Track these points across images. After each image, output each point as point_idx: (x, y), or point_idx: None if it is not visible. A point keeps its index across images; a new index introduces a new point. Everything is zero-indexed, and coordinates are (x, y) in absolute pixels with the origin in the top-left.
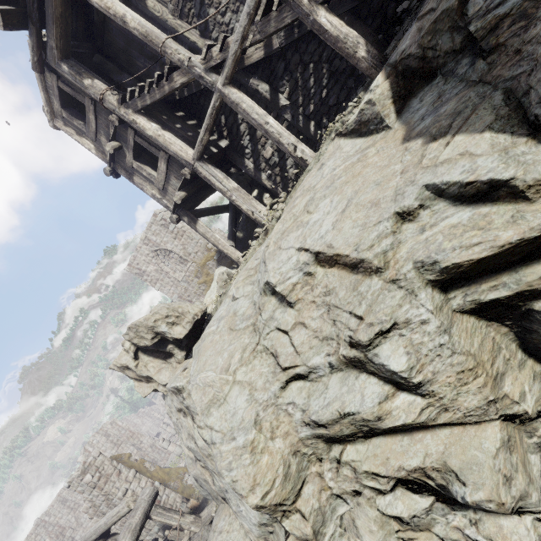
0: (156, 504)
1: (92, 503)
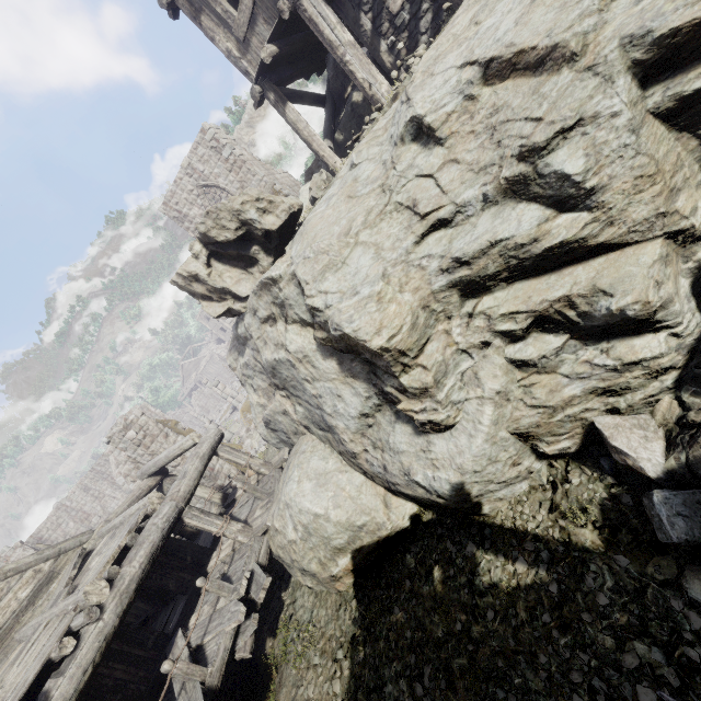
0: (210, 471)
1: (135, 465)
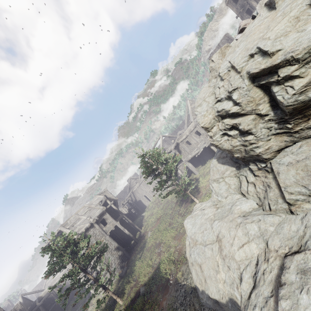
0: None
1: None
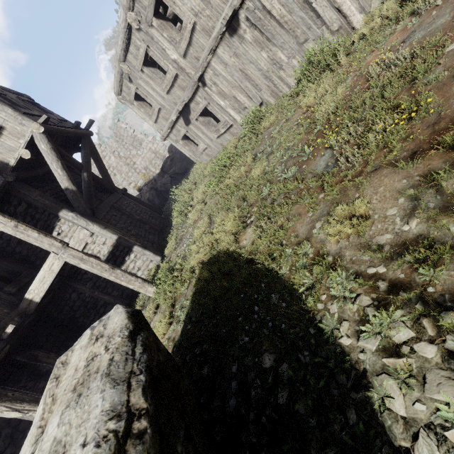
0: None
1: None
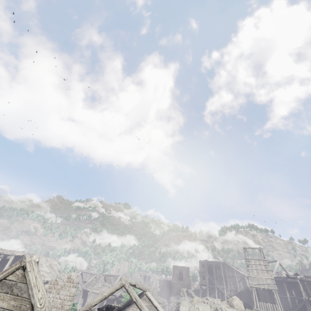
0: None
1: None
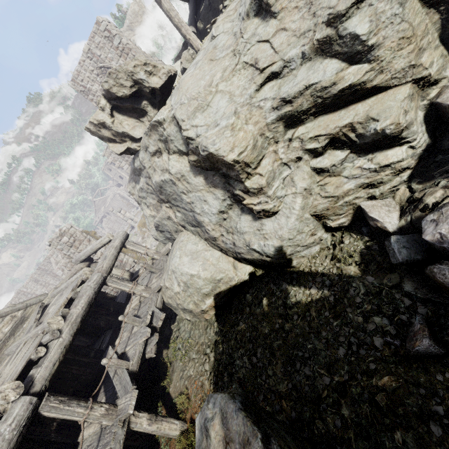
0: (120, 262)
1: (69, 259)
